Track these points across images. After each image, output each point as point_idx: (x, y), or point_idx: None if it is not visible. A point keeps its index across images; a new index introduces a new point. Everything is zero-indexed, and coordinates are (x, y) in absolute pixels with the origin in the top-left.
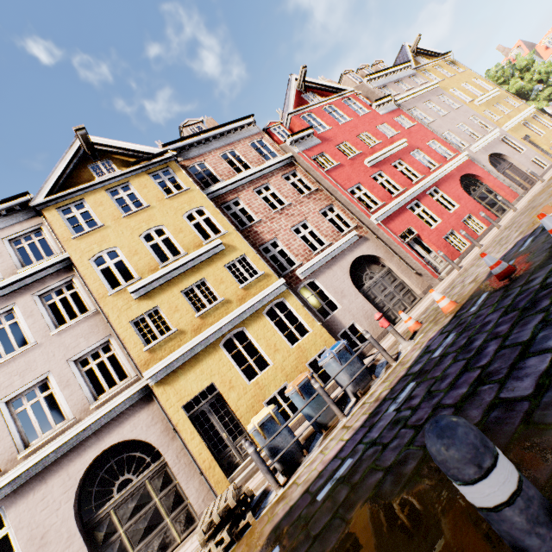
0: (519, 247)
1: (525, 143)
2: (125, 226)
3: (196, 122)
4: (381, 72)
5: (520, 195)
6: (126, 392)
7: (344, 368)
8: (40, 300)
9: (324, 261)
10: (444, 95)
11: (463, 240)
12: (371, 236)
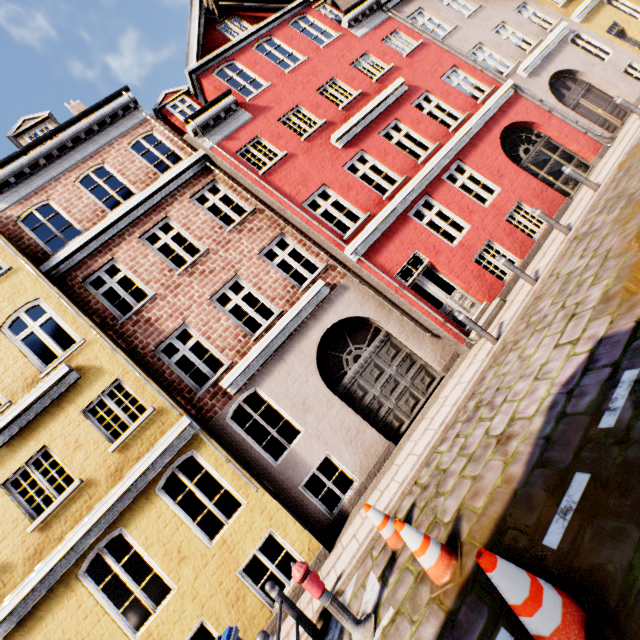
0: (601, 398)
1: (612, 40)
2: None
3: (38, 121)
4: None
5: (605, 145)
6: None
7: None
8: None
9: (270, 351)
10: None
11: (509, 255)
12: (352, 281)
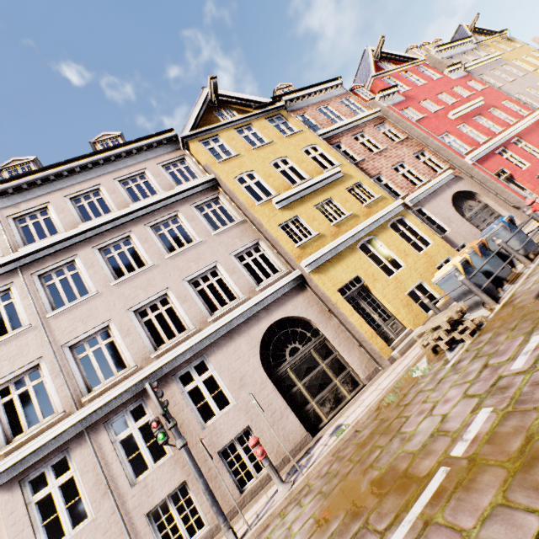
0: None
1: None
2: (256, 156)
3: (287, 86)
4: (446, 45)
5: None
6: (285, 279)
7: (513, 235)
8: (196, 210)
9: (428, 193)
10: (507, 65)
11: None
12: (464, 176)
